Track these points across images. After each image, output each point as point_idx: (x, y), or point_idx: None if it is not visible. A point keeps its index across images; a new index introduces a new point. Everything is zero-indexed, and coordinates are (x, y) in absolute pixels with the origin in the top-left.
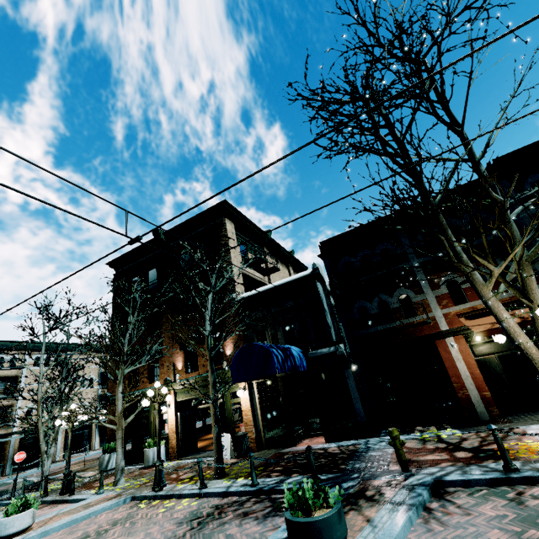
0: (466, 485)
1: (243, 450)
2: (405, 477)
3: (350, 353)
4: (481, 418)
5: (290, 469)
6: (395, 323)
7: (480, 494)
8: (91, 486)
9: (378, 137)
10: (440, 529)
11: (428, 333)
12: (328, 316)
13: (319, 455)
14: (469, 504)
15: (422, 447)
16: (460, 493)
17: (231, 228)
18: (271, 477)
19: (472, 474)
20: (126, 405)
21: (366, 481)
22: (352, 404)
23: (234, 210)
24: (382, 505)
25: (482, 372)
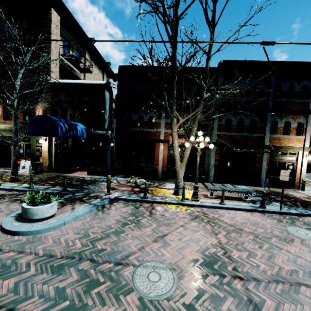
0: (126, 200)
1: (38, 170)
2: (106, 194)
3: (115, 137)
4: (158, 177)
5: (58, 184)
6: (142, 129)
7: (128, 204)
8: None
9: (163, 5)
10: (100, 214)
11: (154, 138)
12: (107, 114)
13: (79, 180)
14: (120, 207)
15: (125, 184)
16: (121, 203)
17: (56, 21)
18: (44, 186)
19: (131, 197)
20: None
21: (88, 194)
22: (106, 161)
23: (62, 4)
24: (85, 204)
25: (168, 161)
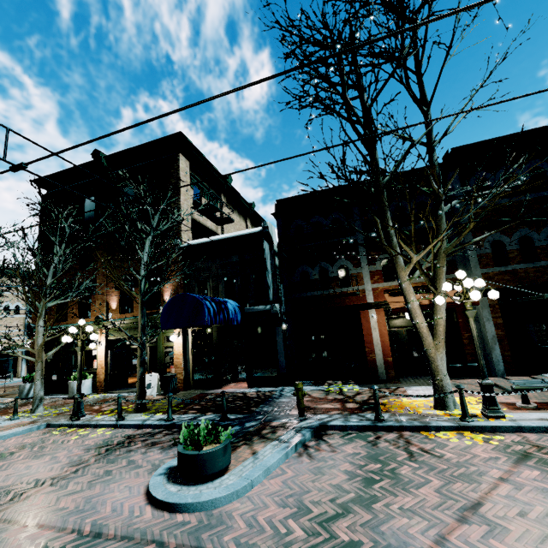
0: (342, 429)
1: (170, 389)
2: (299, 420)
3: (285, 312)
4: (380, 377)
5: (208, 408)
6: (330, 291)
7: (350, 437)
8: (6, 412)
9: (344, 98)
10: (308, 461)
11: (355, 304)
12: (270, 276)
13: (238, 398)
14: (338, 443)
15: (324, 397)
16: (335, 435)
17: (185, 167)
18: (188, 414)
19: (350, 421)
20: (47, 339)
21: (267, 422)
22: (277, 358)
23: (191, 146)
24: (271, 442)
25: (391, 341)
